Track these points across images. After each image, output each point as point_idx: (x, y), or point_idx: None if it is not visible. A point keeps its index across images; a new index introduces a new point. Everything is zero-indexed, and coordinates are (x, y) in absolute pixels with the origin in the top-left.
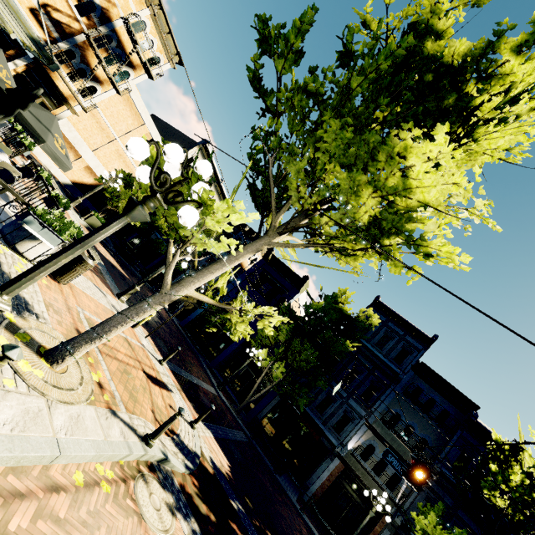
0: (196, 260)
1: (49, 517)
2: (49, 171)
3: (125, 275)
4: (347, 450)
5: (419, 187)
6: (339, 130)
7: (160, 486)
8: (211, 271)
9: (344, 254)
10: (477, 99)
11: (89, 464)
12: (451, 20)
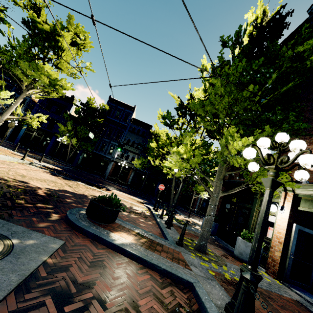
0: (3, 107)
1: (6, 163)
2: None
3: None
4: (115, 158)
5: (52, 74)
6: (24, 63)
7: (33, 166)
8: (11, 108)
9: (48, 93)
10: (59, 44)
11: (8, 161)
12: (40, 19)
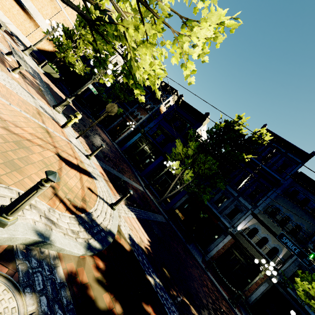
0: None
1: None
2: (17, 37)
3: (76, 110)
4: (237, 230)
5: None
6: None
7: (10, 286)
8: None
9: None
10: None
11: None
12: None
